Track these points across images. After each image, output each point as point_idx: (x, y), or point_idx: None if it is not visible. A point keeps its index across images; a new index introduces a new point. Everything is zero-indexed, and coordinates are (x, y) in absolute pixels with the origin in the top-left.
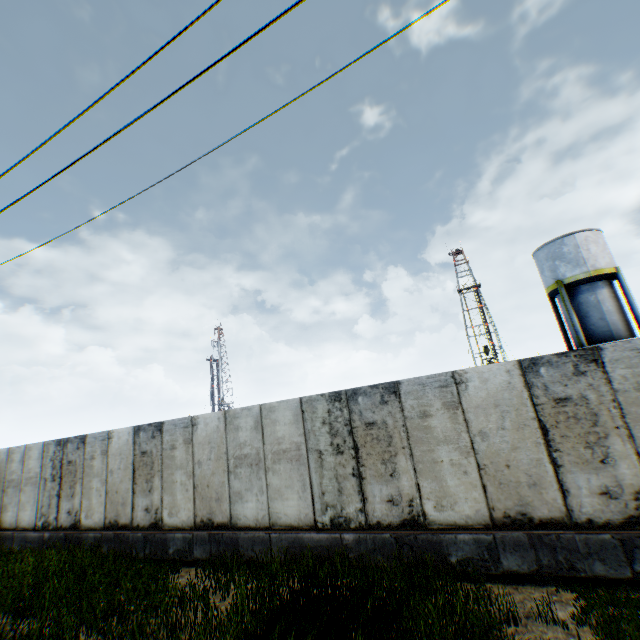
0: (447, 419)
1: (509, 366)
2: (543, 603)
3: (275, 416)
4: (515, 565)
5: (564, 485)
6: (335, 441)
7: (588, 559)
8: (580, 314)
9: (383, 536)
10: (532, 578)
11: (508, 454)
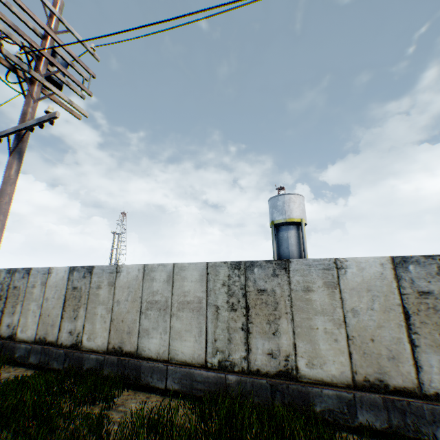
0: (40, 290)
1: (67, 269)
2: (20, 375)
3: None
4: (34, 360)
5: (61, 327)
6: (2, 293)
7: (54, 360)
8: (279, 243)
9: (0, 342)
10: (43, 368)
11: (51, 310)
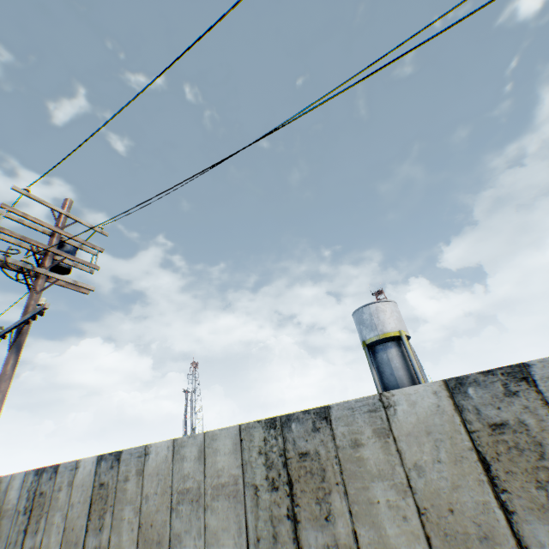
0: (66, 492)
1: (95, 458)
2: None
3: (15, 482)
4: None
5: (86, 544)
6: (28, 504)
7: None
8: (380, 369)
9: None
10: None
11: (76, 520)
